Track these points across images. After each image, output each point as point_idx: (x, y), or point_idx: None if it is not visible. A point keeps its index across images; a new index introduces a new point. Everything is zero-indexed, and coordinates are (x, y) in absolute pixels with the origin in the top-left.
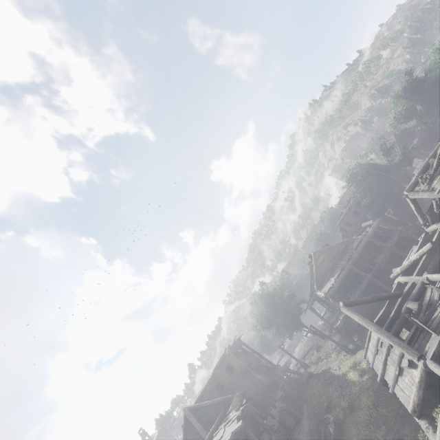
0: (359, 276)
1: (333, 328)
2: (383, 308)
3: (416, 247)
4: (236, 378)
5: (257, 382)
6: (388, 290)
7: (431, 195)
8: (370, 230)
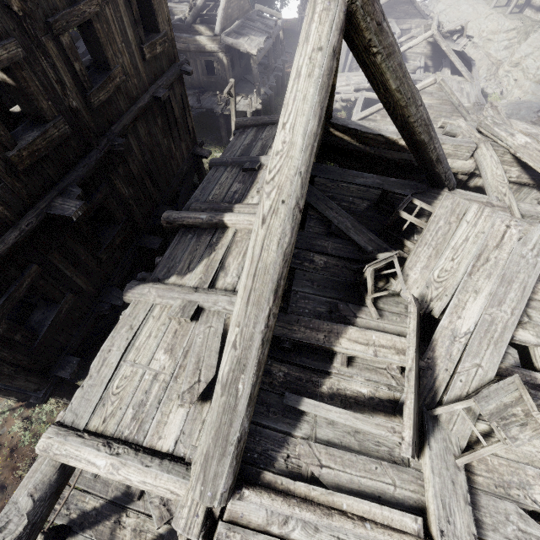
0: (249, 67)
1: (252, 109)
2: (356, 110)
3: (365, 78)
4: (153, 72)
5: (187, 127)
6: (273, 104)
7: (448, 47)
8: (280, 23)
